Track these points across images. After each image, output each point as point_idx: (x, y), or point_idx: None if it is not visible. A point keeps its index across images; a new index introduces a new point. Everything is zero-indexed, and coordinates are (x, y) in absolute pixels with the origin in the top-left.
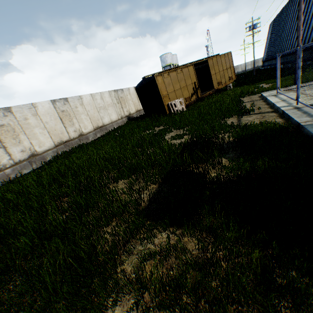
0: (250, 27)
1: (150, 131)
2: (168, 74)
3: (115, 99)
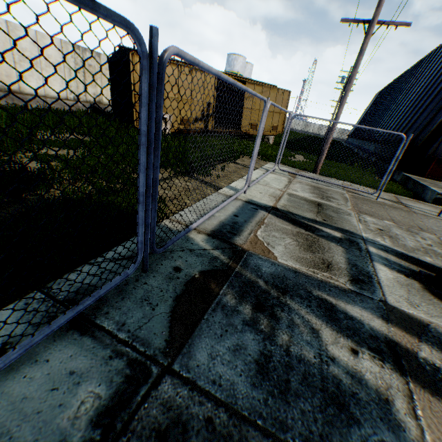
0: (344, 78)
1: (67, 135)
2: None
3: (73, 61)
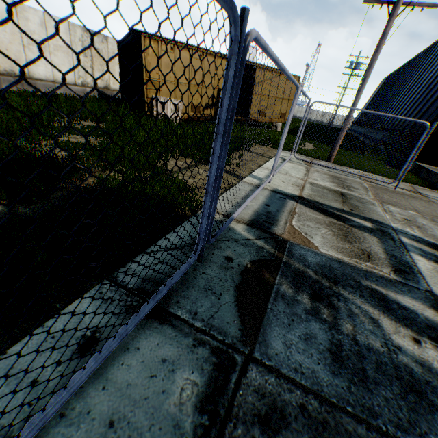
0: (352, 63)
1: (81, 122)
2: (173, 47)
3: (80, 44)
